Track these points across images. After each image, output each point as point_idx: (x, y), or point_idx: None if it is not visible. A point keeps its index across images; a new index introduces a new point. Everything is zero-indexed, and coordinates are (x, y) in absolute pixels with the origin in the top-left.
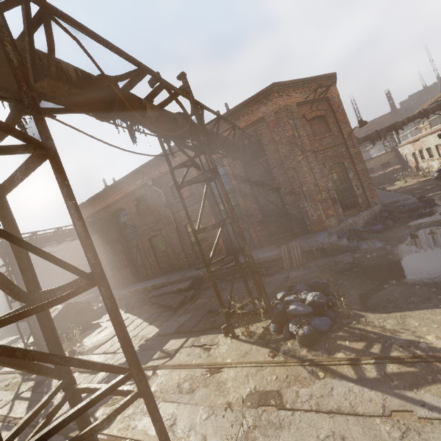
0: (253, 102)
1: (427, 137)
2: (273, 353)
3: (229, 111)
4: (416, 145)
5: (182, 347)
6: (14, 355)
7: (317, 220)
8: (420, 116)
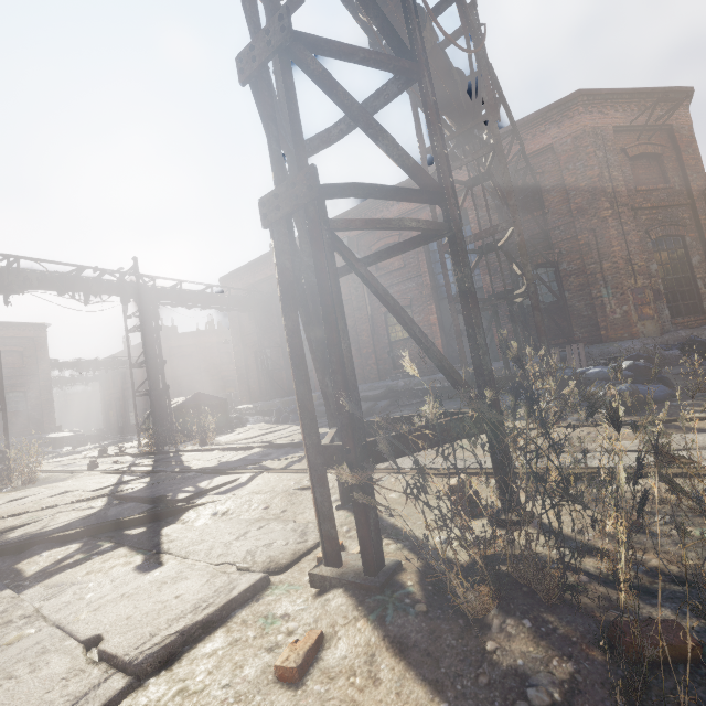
0: (539, 120)
1: None
2: (557, 420)
3: None
4: None
5: None
6: (335, 89)
7: (620, 321)
8: None
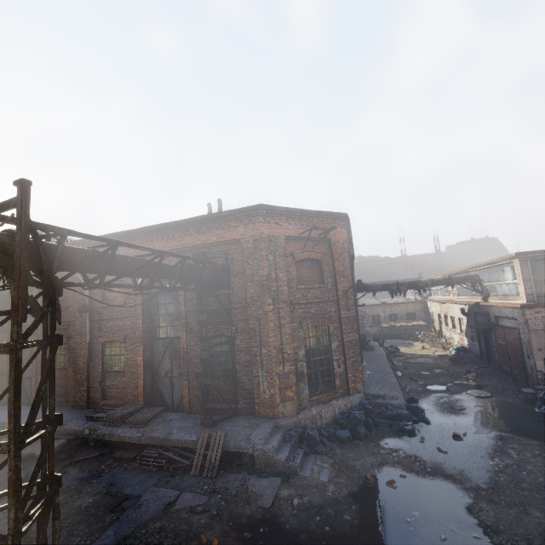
0: (233, 217)
1: (453, 305)
2: None
3: (201, 216)
4: (443, 308)
5: None
6: None
7: (268, 401)
8: (445, 282)
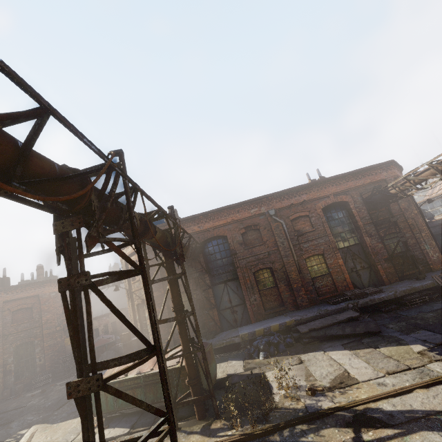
0: (378, 168)
1: None
2: None
3: (360, 169)
4: None
5: None
6: None
7: (437, 260)
8: None
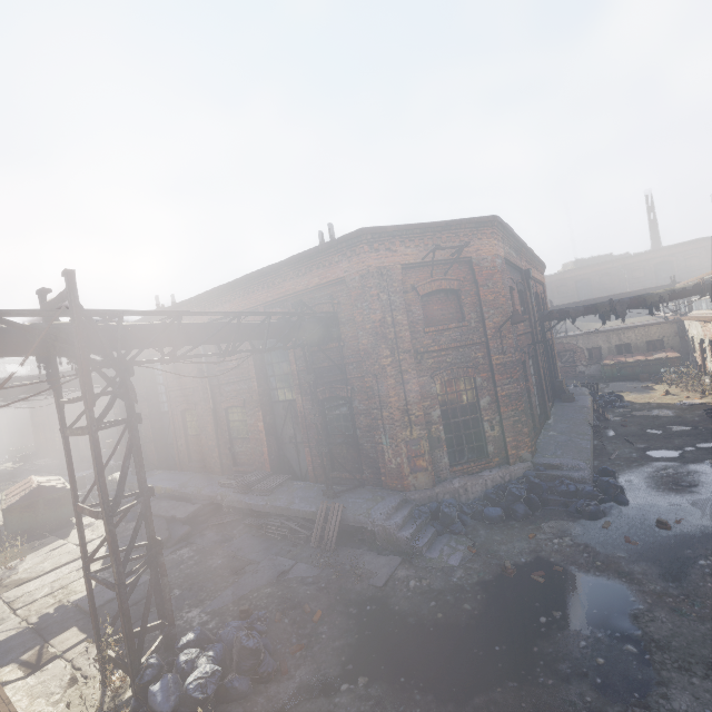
0: (332, 250)
1: None
2: None
3: (297, 255)
4: (707, 329)
5: (62, 655)
6: None
7: (395, 471)
8: (697, 292)
